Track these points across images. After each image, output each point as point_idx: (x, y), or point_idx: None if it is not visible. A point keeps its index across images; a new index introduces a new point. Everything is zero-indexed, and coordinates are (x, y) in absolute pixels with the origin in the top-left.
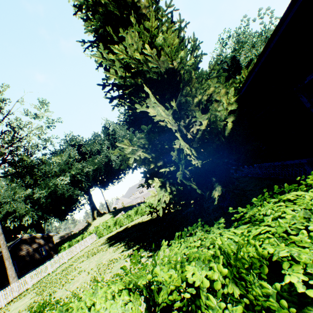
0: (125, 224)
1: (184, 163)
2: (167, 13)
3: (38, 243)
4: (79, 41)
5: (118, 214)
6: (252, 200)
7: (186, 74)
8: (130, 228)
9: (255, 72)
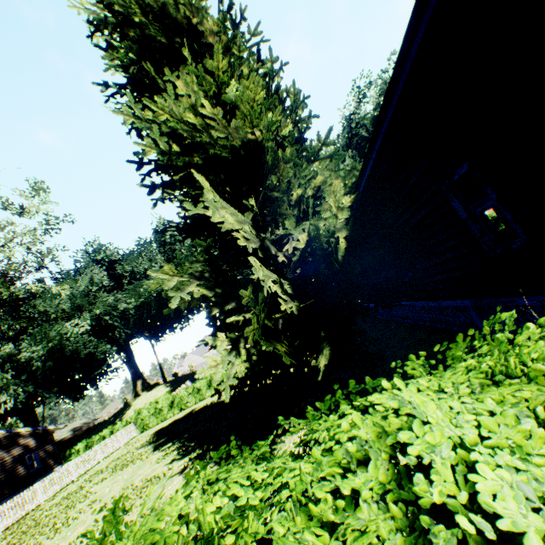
0: (190, 405)
1: (267, 308)
2: (252, 45)
3: (25, 445)
4: (98, 83)
5: (180, 386)
6: (316, 403)
7: (269, 154)
8: (196, 414)
9: (372, 160)
